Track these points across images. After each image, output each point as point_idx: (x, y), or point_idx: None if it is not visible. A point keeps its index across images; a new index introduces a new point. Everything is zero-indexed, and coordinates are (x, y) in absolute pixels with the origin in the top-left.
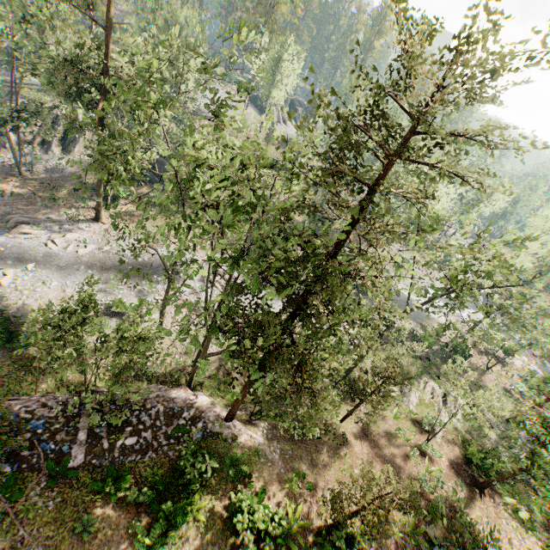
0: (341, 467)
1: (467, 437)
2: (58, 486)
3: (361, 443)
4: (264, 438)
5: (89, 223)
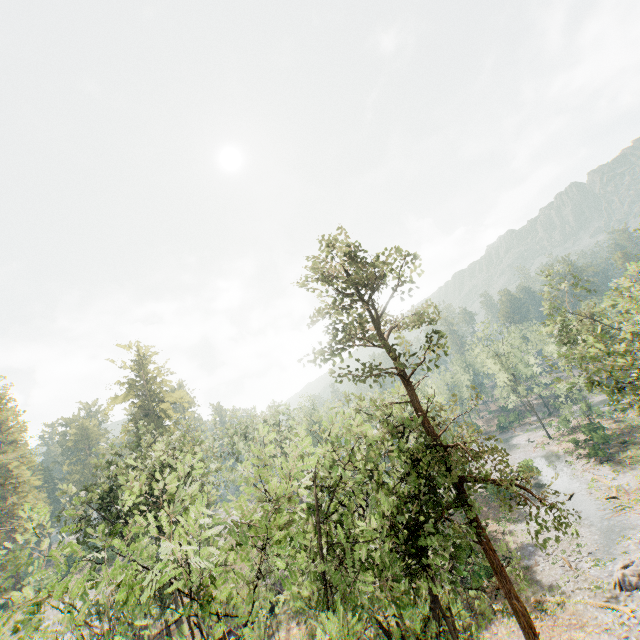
0: None
1: None
2: None
3: None
4: None
5: None
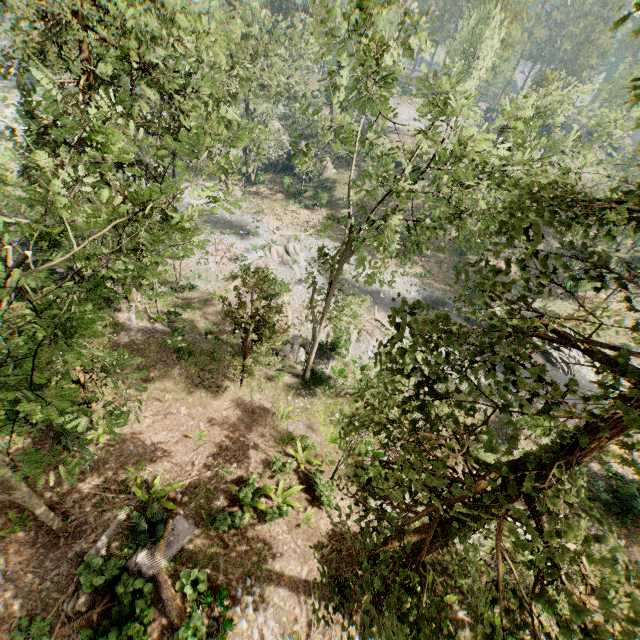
0: (165, 387)
1: (446, 560)
2: (4, 263)
3: (231, 406)
4: (139, 328)
5: (220, 191)
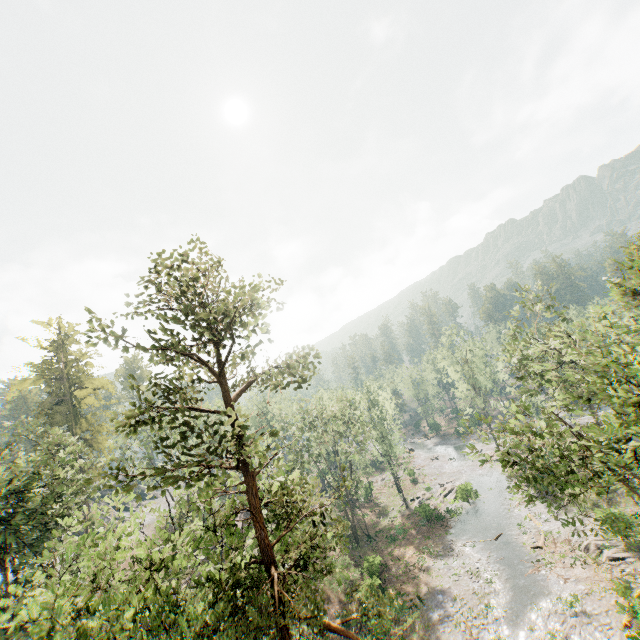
0: None
1: None
2: None
3: None
4: None
5: None
